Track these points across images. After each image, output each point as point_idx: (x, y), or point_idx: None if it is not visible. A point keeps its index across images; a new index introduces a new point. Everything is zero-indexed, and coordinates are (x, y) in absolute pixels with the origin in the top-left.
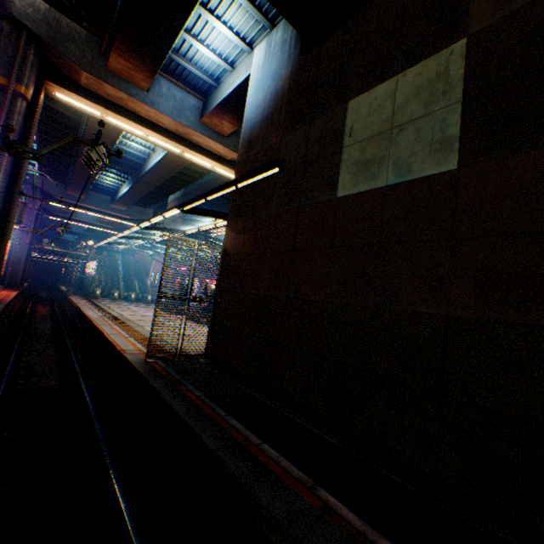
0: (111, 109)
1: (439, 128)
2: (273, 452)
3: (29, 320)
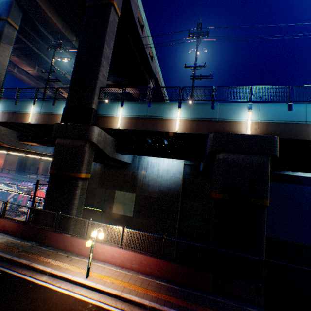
0: (14, 151)
1: (131, 207)
2: None
3: None
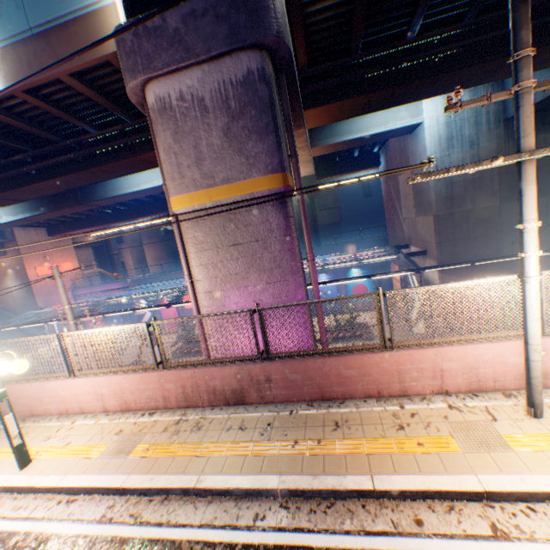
0: None
1: None
2: None
3: None
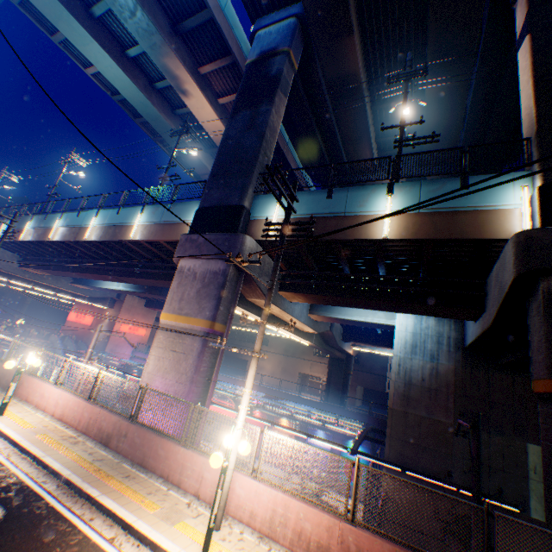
0: (257, 312)
1: None
2: None
3: None
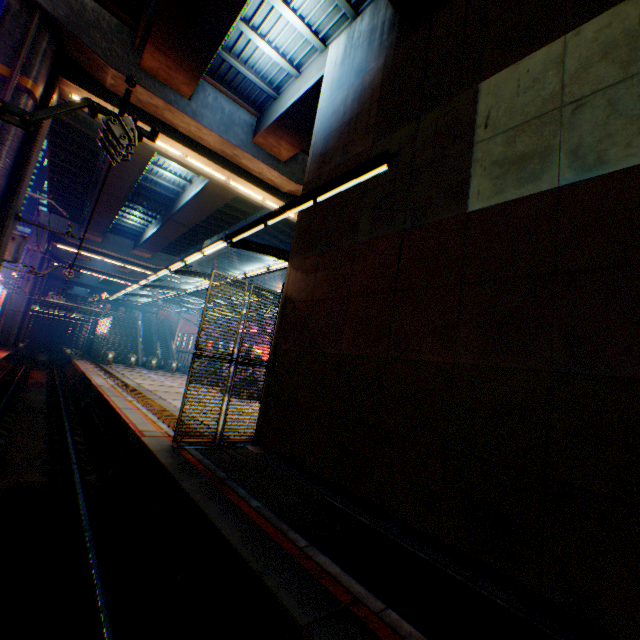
0: (142, 119)
1: None
2: (412, 632)
3: (17, 387)
